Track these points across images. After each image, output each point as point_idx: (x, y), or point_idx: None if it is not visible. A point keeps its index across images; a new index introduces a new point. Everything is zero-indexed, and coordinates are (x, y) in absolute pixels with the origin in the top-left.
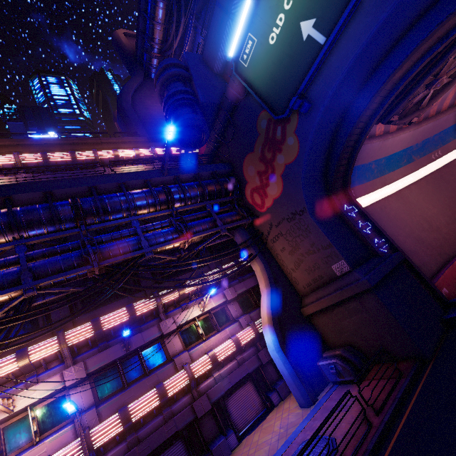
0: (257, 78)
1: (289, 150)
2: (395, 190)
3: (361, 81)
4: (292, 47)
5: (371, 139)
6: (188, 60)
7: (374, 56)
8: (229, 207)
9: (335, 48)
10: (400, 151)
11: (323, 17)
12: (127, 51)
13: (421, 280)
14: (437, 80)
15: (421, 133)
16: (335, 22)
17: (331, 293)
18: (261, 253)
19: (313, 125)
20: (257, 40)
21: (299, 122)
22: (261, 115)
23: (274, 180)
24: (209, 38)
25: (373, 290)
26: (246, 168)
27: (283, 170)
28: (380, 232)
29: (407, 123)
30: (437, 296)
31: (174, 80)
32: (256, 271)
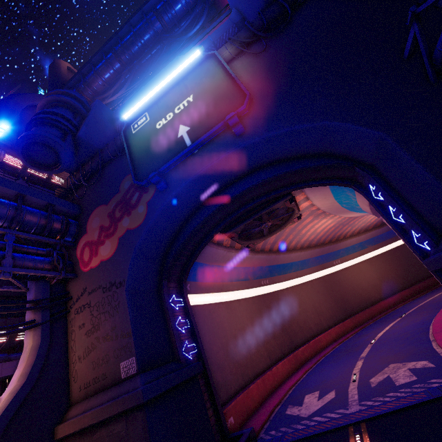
0: (137, 145)
1: (136, 217)
2: (229, 299)
3: (212, 191)
4: (169, 137)
5: (218, 245)
6: (95, 106)
7: (223, 177)
8: (47, 251)
9: (197, 155)
10: (241, 267)
11: (195, 130)
12: (60, 78)
13: (213, 402)
14: (266, 222)
15: (257, 260)
16: (200, 136)
17: (103, 403)
18: (52, 323)
19: (163, 203)
20: (149, 120)
21: (154, 196)
22: (128, 176)
23: (111, 240)
24: (125, 105)
25: (146, 407)
26: (92, 218)
27: (123, 233)
28: (195, 335)
29: (246, 245)
30: (221, 426)
31: (66, 107)
32: (25, 349)
